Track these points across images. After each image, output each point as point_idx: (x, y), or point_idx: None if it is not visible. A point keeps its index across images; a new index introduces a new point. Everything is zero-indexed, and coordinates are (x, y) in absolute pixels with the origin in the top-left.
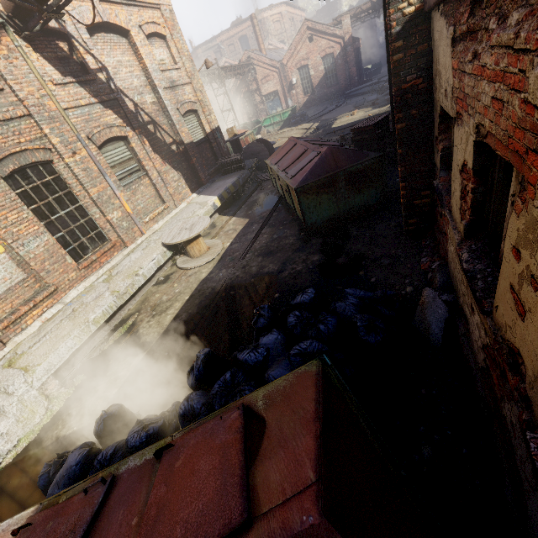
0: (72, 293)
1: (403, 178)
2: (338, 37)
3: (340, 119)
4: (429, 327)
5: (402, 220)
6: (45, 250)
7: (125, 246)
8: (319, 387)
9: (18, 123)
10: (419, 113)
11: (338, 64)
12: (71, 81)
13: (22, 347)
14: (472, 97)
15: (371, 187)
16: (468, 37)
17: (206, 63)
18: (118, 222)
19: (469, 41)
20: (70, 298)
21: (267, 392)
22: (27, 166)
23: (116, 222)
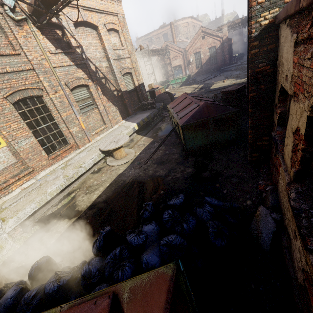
0: (42, 173)
1: (251, 127)
2: (219, 37)
3: (216, 84)
4: (260, 234)
5: (248, 152)
6: (30, 147)
7: (78, 148)
8: (169, 296)
9: (25, 73)
10: (265, 88)
11: (218, 52)
12: (60, 52)
13: (6, 204)
14: (308, 84)
15: (230, 129)
16: (308, 41)
17: (140, 47)
18: (76, 133)
19: (308, 44)
20: (40, 176)
21: (133, 286)
22: (27, 98)
23: (75, 133)
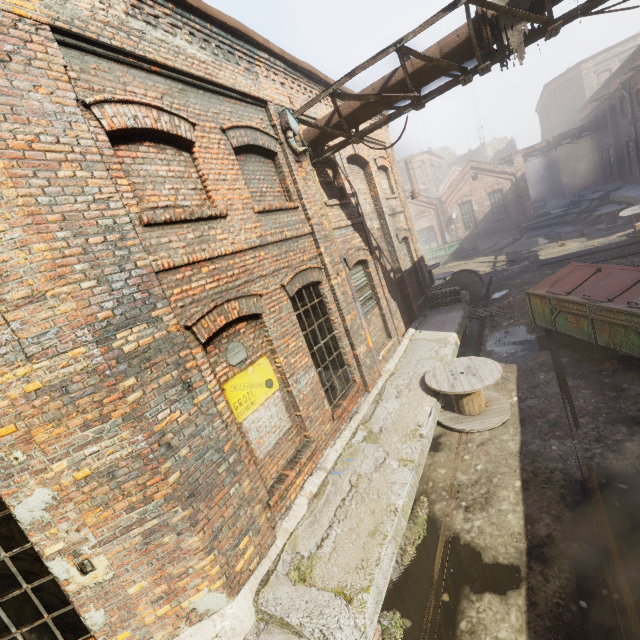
0: (331, 455)
1: None
2: (508, 174)
3: (545, 251)
4: None
5: None
6: (310, 390)
7: (365, 391)
8: None
9: (303, 241)
10: None
11: (508, 199)
12: (337, 203)
13: (303, 543)
14: None
15: None
16: None
17: (413, 194)
18: (363, 358)
19: None
20: (330, 463)
21: None
22: (303, 286)
23: (362, 358)
